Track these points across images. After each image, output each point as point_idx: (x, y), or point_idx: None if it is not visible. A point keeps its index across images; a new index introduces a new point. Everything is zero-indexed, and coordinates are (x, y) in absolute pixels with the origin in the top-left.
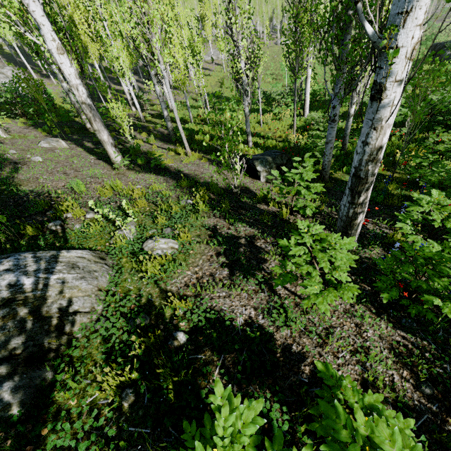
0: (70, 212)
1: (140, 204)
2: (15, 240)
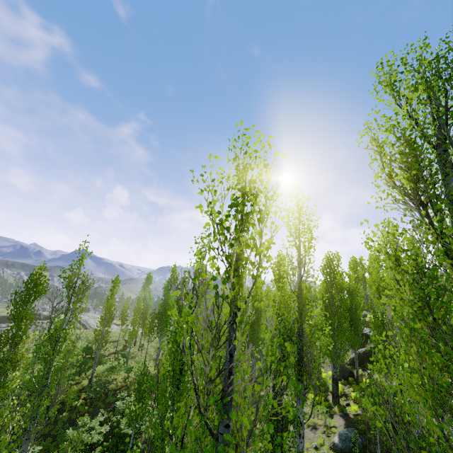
0: None
1: None
2: None
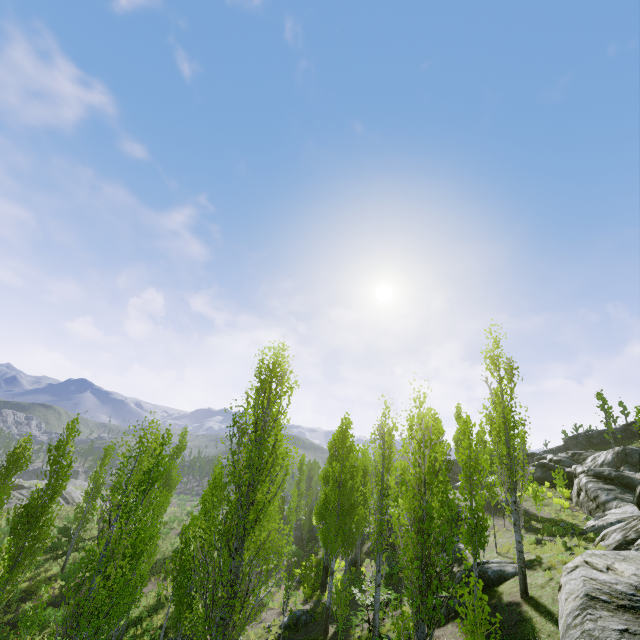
0: (272, 639)
1: (254, 637)
2: (291, 634)
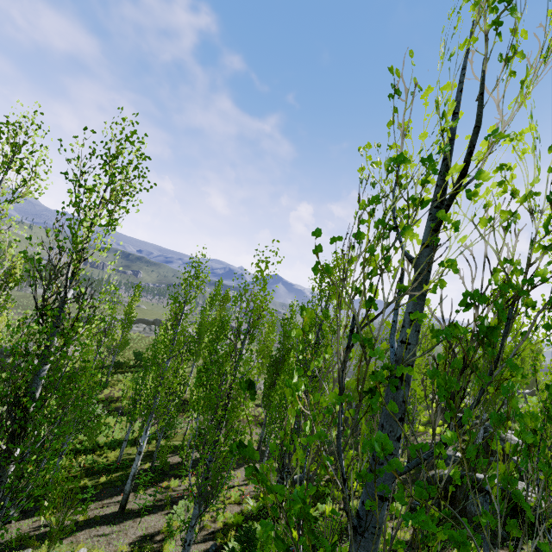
0: None
1: None
2: None
